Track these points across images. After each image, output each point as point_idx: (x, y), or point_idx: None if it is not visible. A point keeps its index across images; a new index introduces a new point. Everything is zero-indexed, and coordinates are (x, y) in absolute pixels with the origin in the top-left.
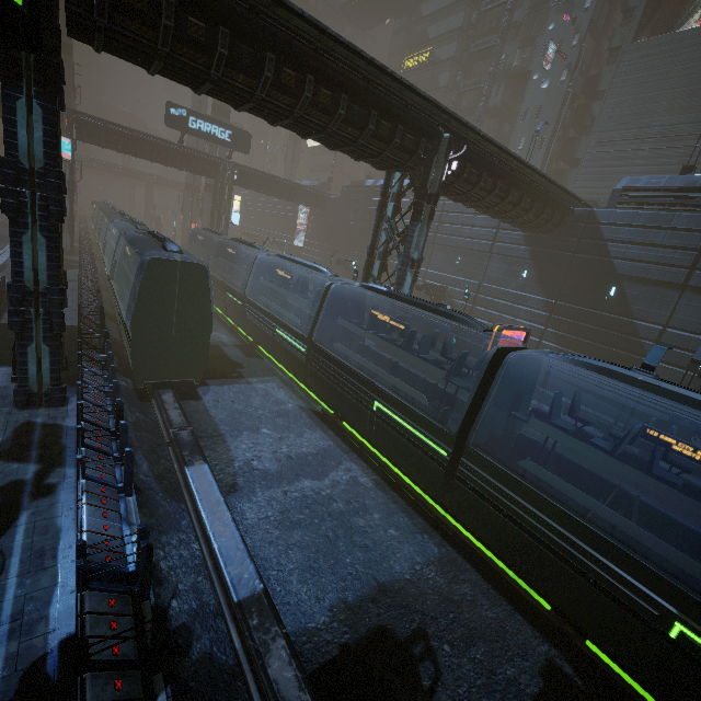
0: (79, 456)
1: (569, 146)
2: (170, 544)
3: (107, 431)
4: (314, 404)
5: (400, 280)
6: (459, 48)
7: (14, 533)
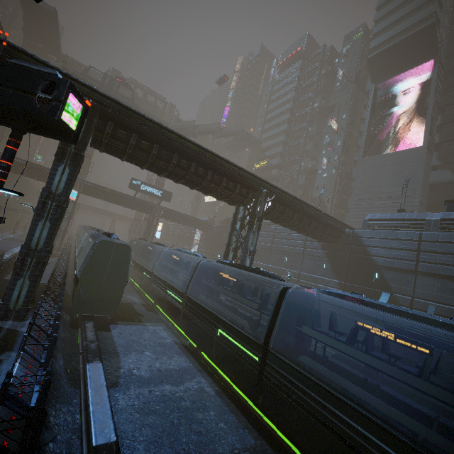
0: (26, 334)
1: (343, 202)
2: (61, 410)
3: (46, 333)
4: (185, 341)
5: (242, 262)
6: (281, 160)
7: None
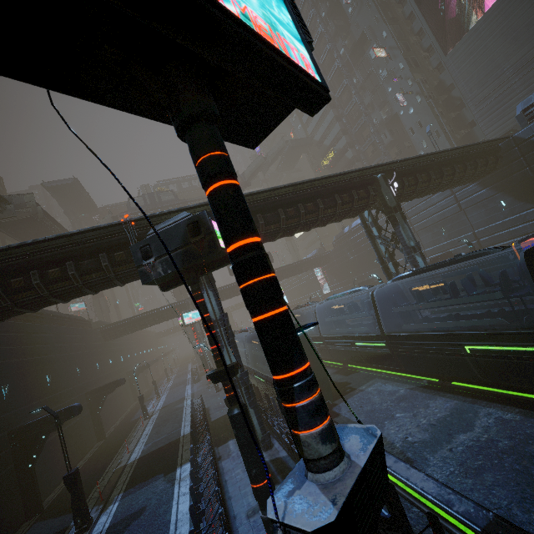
0: None
1: (457, 121)
2: None
3: None
4: (419, 382)
5: (414, 264)
6: (347, 137)
7: None
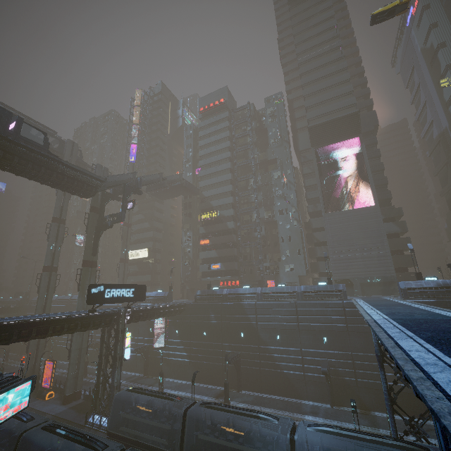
0: None
1: (311, 251)
2: None
3: None
4: None
5: None
6: (234, 211)
7: None
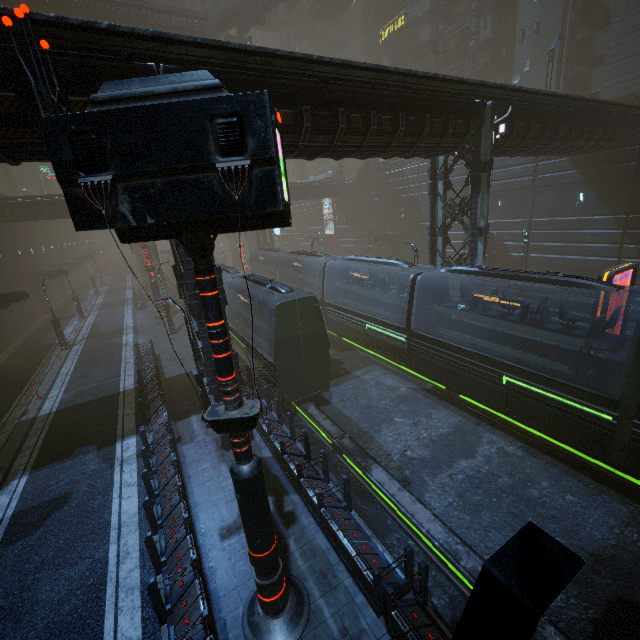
0: (317, 491)
1: (582, 47)
2: (394, 546)
3: (301, 456)
4: (423, 383)
5: (473, 251)
6: None
7: (295, 560)
